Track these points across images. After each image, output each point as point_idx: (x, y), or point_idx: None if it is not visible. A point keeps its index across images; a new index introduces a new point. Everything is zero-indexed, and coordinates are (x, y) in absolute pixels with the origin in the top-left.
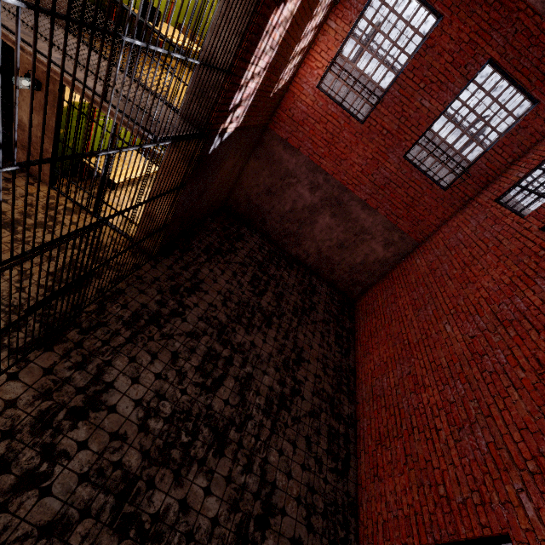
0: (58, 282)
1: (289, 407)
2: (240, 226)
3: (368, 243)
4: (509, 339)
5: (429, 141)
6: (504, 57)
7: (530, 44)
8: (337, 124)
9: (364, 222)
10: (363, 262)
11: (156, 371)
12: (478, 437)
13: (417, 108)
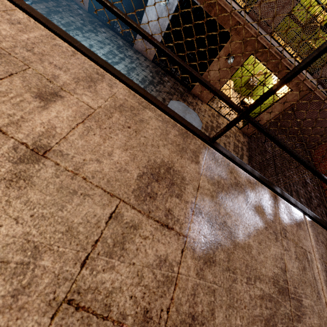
0: (237, 154)
1: (312, 203)
2: None
3: None
4: None
5: None
6: None
7: None
8: None
9: None
10: (325, 130)
11: None
12: None
13: None
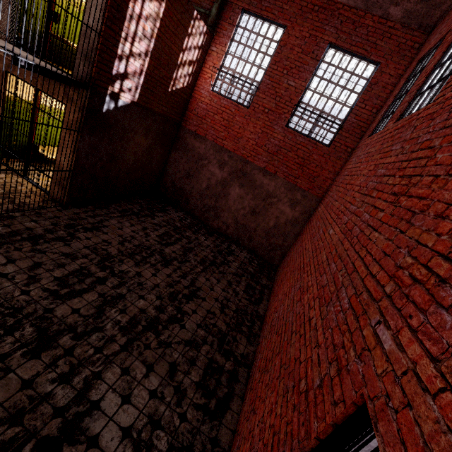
0: None
1: (160, 331)
2: (167, 205)
3: (276, 206)
4: (372, 199)
5: (303, 111)
6: (339, 39)
7: (356, 27)
8: (230, 113)
9: (268, 187)
10: (276, 225)
11: (3, 271)
12: (342, 299)
13: (286, 88)
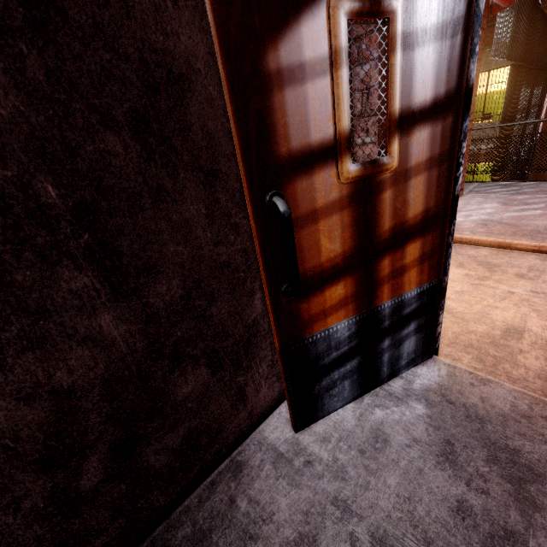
0: None
1: None
2: None
3: None
4: None
5: None
6: None
7: None
8: None
9: None
10: None
11: None
12: None
13: None
